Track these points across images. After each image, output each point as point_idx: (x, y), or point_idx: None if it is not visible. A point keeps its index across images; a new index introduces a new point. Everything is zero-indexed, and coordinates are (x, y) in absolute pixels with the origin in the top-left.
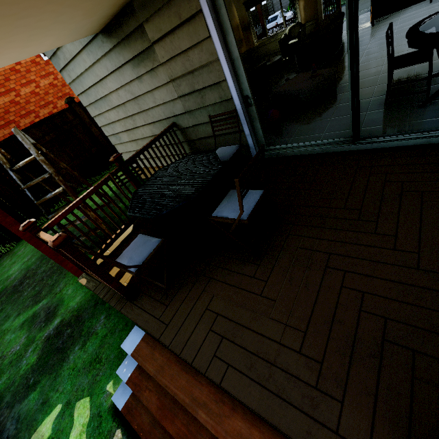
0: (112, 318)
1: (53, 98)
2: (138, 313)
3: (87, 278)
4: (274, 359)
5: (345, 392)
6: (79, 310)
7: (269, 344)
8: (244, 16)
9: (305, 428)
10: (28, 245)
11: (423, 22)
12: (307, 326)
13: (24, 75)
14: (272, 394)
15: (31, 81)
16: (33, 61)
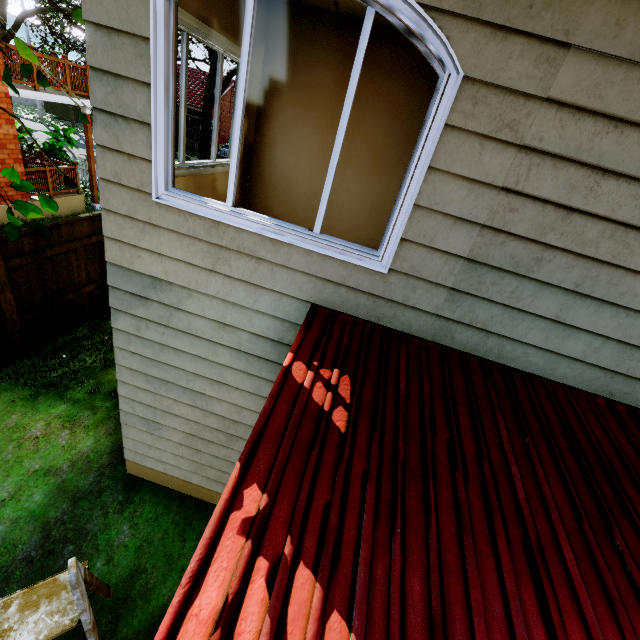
0: None
1: None
2: None
3: None
4: None
5: None
6: None
7: None
8: None
9: None
10: None
11: None
12: None
13: None
14: None
15: None
16: None
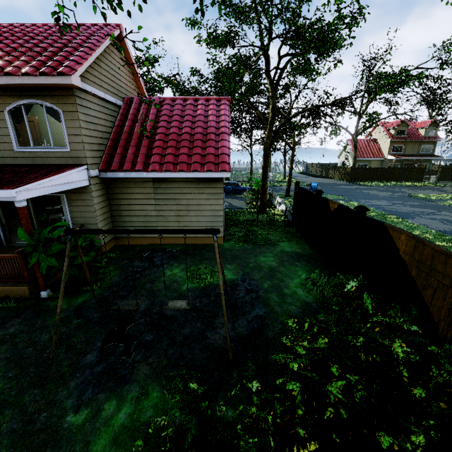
0: None
1: None
2: None
3: None
4: None
5: None
6: None
7: None
8: None
9: None
10: None
11: None
12: None
13: None
14: None
15: None
16: None
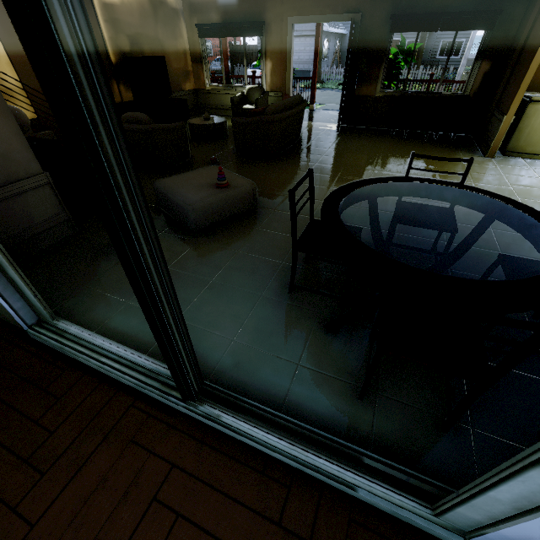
0: None
1: None
2: None
3: None
4: None
5: None
6: None
7: None
8: (196, 43)
9: None
10: None
11: (353, 189)
12: None
13: None
14: None
15: None
16: None
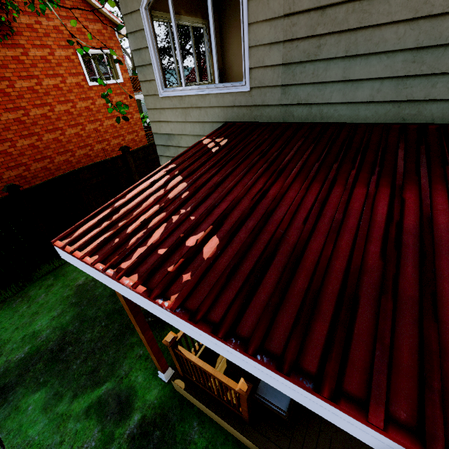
0: (208, 427)
1: (85, 120)
2: (262, 440)
3: (183, 380)
4: None
5: None
6: (163, 408)
7: None
8: None
9: None
10: (50, 291)
11: None
12: None
13: (64, 94)
14: None
15: (69, 100)
16: (78, 83)
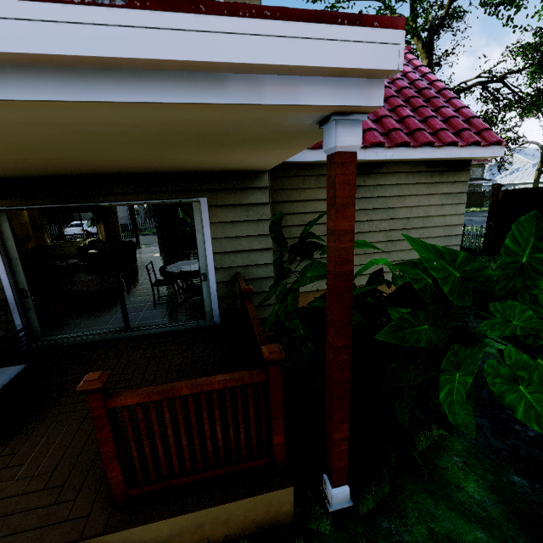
0: None
1: None
2: None
3: None
4: (12, 510)
5: (80, 491)
6: None
7: (9, 501)
8: (37, 218)
9: (37, 537)
10: None
11: (169, 264)
12: (56, 467)
13: None
14: (4, 538)
15: None
16: None
